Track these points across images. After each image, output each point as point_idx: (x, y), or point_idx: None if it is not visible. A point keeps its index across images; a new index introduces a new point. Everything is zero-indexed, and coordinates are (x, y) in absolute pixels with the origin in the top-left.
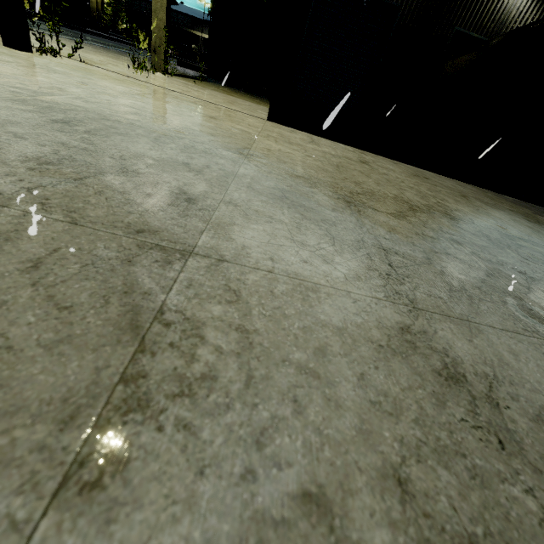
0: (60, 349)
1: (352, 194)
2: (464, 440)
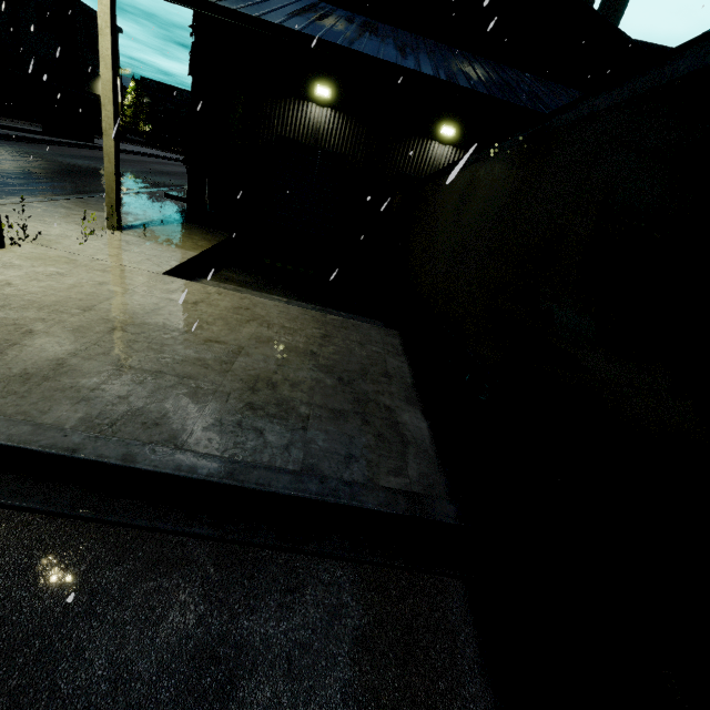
0: None
1: (127, 325)
2: (46, 369)
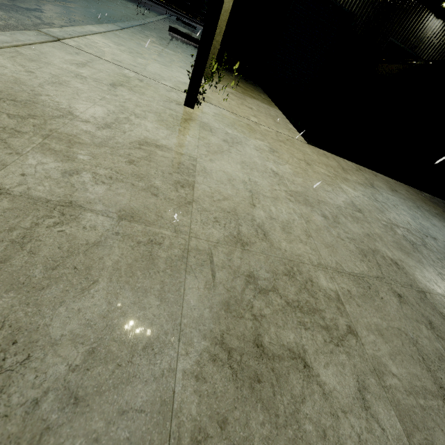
0: (443, 325)
1: (404, 233)
2: None
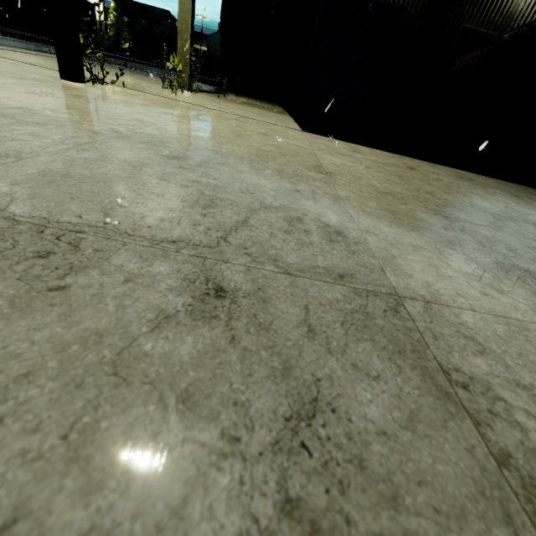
0: (420, 430)
1: (439, 207)
2: None
